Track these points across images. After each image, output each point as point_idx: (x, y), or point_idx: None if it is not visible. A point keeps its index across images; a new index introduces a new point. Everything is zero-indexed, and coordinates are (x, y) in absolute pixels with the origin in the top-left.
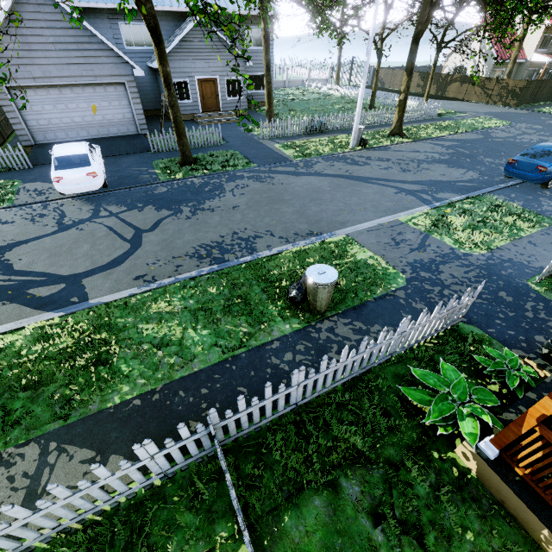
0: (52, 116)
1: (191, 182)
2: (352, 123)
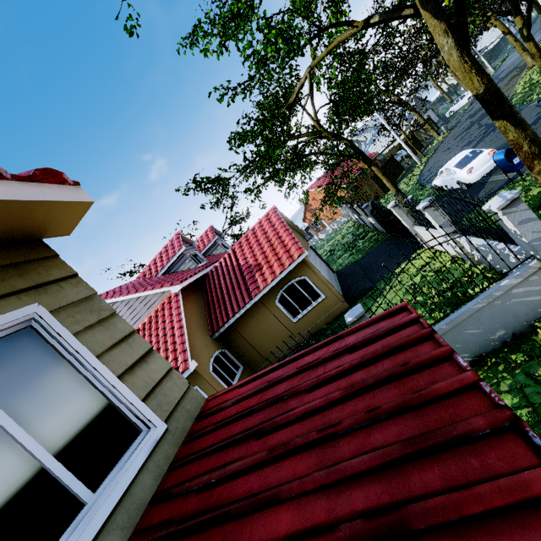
0: None
1: None
2: None
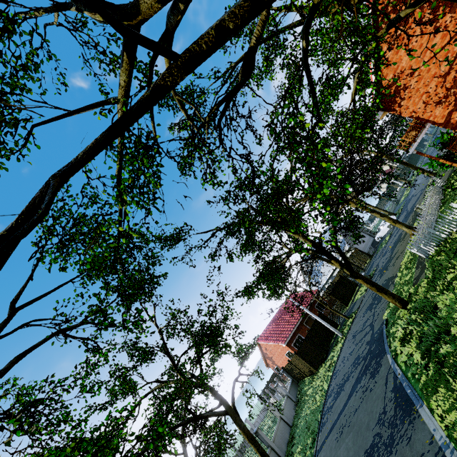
0: (361, 247)
1: (403, 207)
2: (399, 196)
